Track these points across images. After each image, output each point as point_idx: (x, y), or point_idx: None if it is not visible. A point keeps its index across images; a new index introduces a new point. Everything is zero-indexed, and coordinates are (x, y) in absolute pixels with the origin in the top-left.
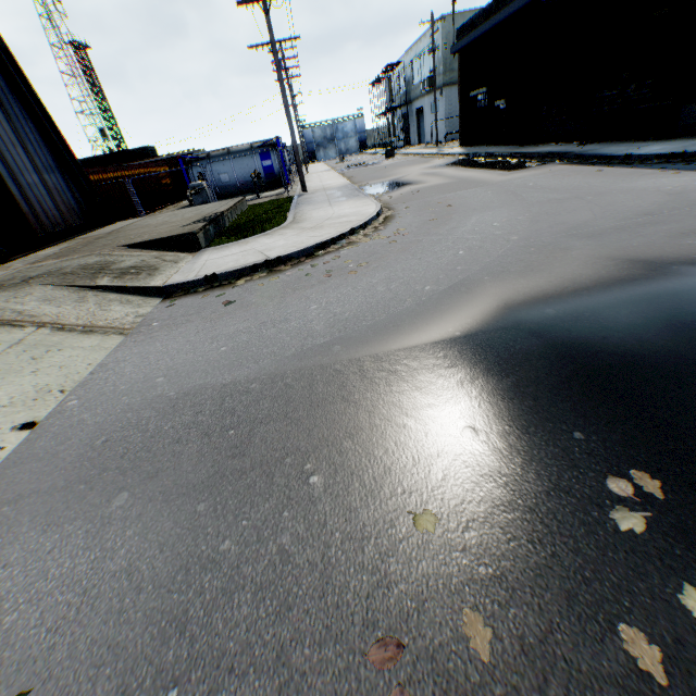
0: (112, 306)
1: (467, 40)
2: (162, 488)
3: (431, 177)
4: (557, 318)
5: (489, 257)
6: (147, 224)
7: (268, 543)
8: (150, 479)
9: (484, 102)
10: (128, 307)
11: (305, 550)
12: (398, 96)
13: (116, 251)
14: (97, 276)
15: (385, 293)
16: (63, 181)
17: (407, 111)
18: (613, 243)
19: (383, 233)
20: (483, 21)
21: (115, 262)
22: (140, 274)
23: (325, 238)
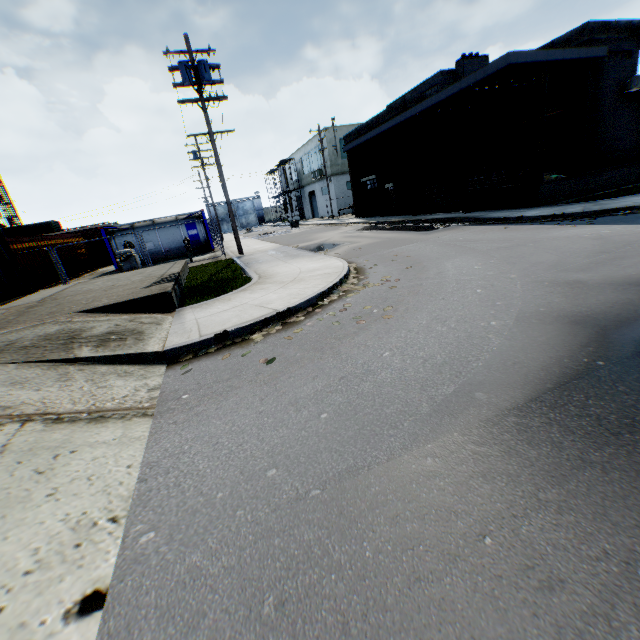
0: (110, 380)
1: (357, 142)
2: None
3: (357, 238)
4: None
5: (515, 292)
6: (88, 289)
7: None
8: None
9: (373, 185)
10: (131, 379)
11: None
12: (290, 182)
13: (76, 317)
14: (71, 347)
15: (453, 332)
16: None
17: (300, 193)
18: (612, 273)
19: (371, 281)
20: (366, 130)
21: (84, 329)
22: (126, 340)
23: (322, 288)
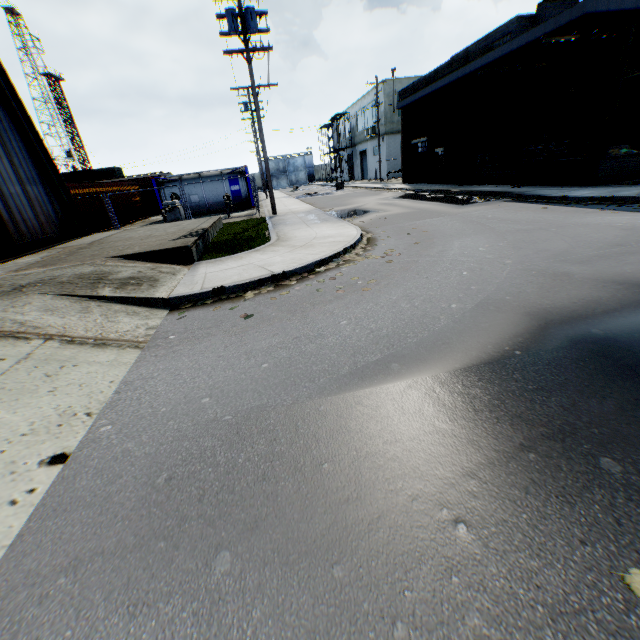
0: (119, 317)
1: (411, 99)
2: (272, 544)
3: (390, 207)
4: (608, 338)
5: (497, 278)
6: (129, 237)
7: (456, 623)
8: (250, 530)
9: (424, 149)
10: (136, 318)
11: (512, 633)
12: (343, 139)
13: (109, 262)
14: (97, 286)
15: (412, 309)
16: (45, 192)
17: (352, 152)
18: (607, 269)
19: (374, 253)
20: (423, 85)
21: (112, 272)
22: (142, 285)
23: (323, 256)
